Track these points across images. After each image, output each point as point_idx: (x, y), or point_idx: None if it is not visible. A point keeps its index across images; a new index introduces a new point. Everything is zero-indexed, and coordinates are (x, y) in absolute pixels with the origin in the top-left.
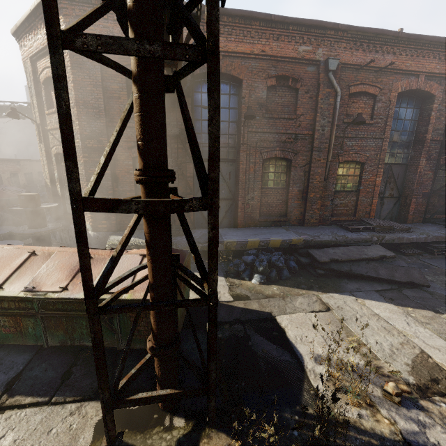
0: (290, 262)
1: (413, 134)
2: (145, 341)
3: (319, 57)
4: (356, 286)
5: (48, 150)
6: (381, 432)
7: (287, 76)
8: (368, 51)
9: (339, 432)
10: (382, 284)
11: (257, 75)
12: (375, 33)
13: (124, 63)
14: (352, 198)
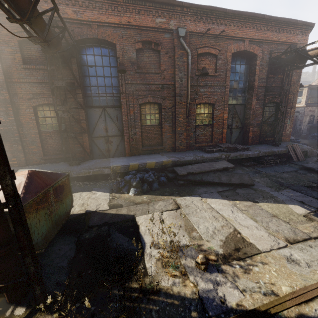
0: (161, 177)
1: (247, 82)
2: None
3: (172, 27)
4: (205, 190)
5: None
6: (185, 294)
7: (150, 41)
8: (207, 22)
9: (151, 299)
10: (224, 187)
11: (127, 40)
12: (210, 9)
13: (14, 31)
14: (209, 129)
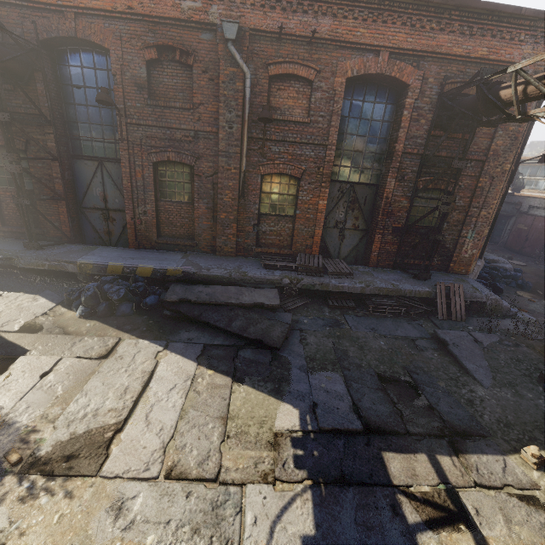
0: (149, 296)
1: (387, 142)
2: None
3: (214, 19)
4: (192, 336)
5: None
6: None
7: (172, 46)
8: (291, 10)
9: None
10: (230, 338)
11: (130, 43)
12: None
13: None
14: (288, 225)
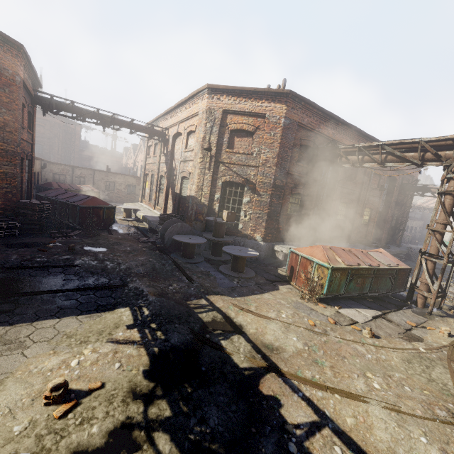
0: None
1: (385, 196)
2: (398, 288)
3: None
4: None
5: (213, 176)
6: None
7: None
8: None
9: None
10: None
11: None
12: None
13: (303, 138)
14: (365, 228)
